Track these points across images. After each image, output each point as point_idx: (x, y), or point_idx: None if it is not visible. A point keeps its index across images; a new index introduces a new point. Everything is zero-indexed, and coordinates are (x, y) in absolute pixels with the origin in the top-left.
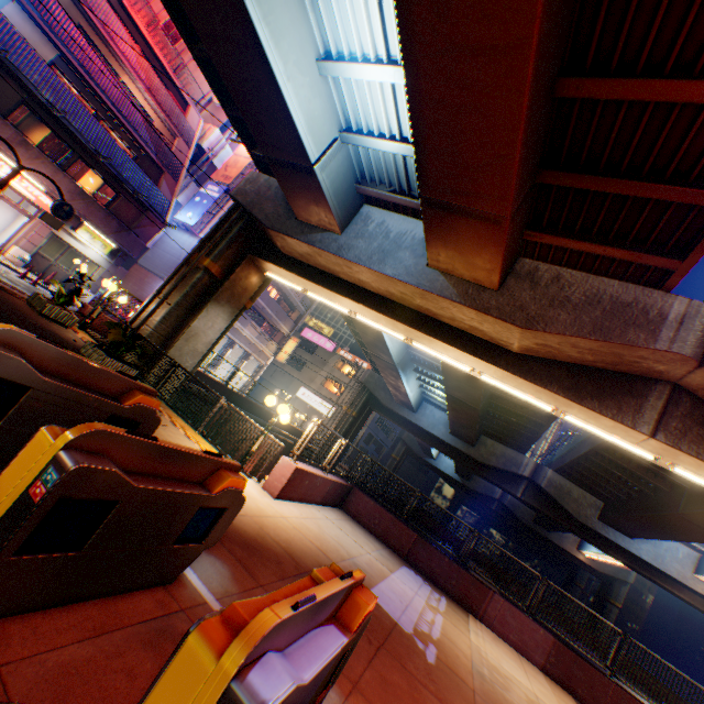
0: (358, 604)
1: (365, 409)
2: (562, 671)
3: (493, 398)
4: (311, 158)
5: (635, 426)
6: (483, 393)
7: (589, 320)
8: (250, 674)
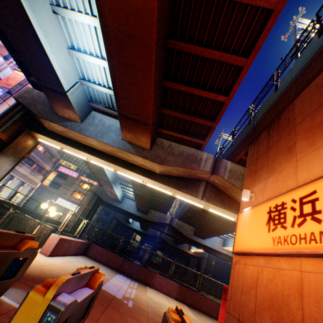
0: (97, 277)
1: (96, 205)
2: (182, 296)
3: (153, 192)
4: (65, 89)
5: (197, 196)
6: (149, 190)
7: (181, 160)
8: (58, 297)
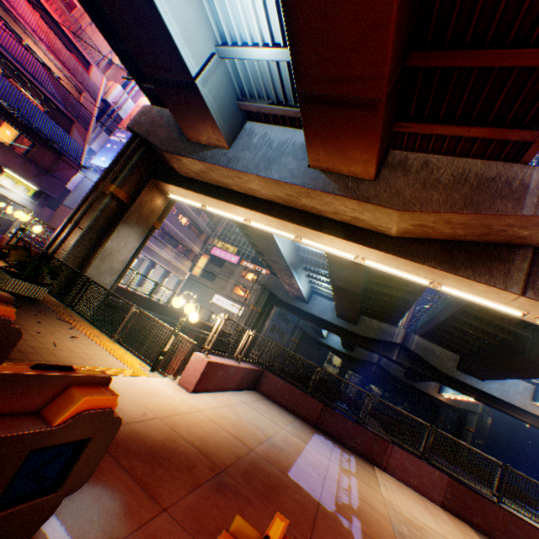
0: None
1: (268, 306)
2: (458, 505)
3: (369, 284)
4: (191, 72)
5: (506, 287)
6: (362, 280)
7: (459, 197)
8: None
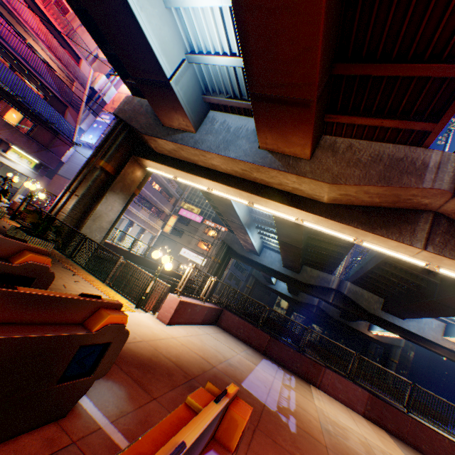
0: (235, 421)
1: (226, 257)
2: (376, 414)
3: (309, 240)
4: (167, 74)
5: (412, 243)
6: (303, 236)
7: (375, 173)
8: None
